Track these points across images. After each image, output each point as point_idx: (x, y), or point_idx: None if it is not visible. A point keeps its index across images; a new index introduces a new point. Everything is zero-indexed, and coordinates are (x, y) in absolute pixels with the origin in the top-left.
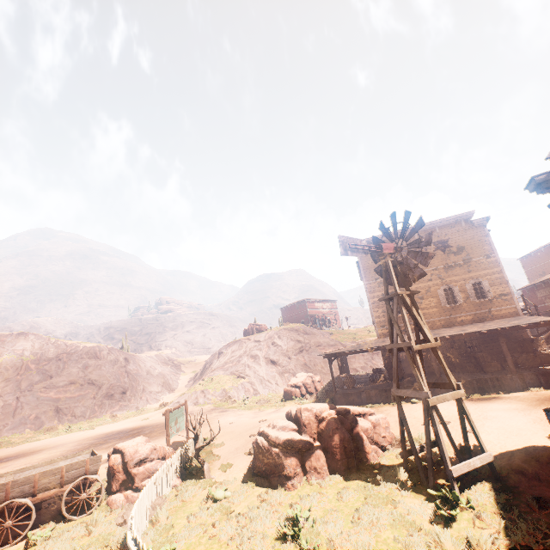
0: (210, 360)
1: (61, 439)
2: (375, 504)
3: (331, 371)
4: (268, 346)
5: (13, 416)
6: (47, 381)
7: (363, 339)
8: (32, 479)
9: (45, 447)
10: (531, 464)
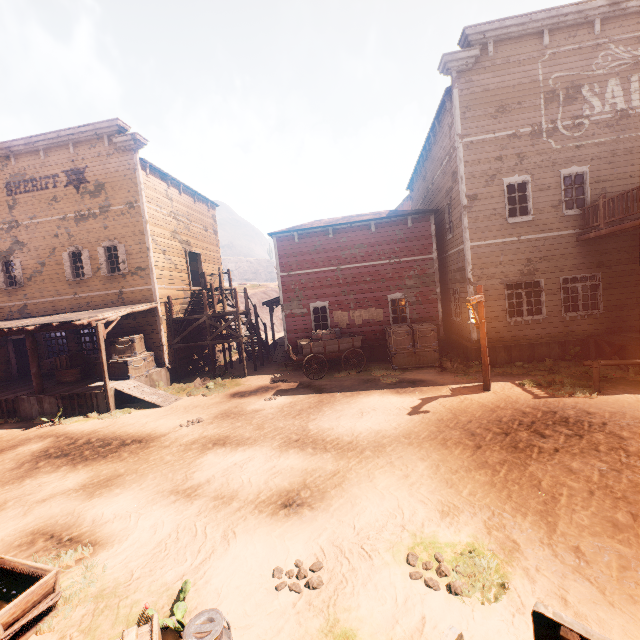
0: None
1: None
2: None
3: None
4: None
5: None
6: None
7: None
8: None
9: None
10: None
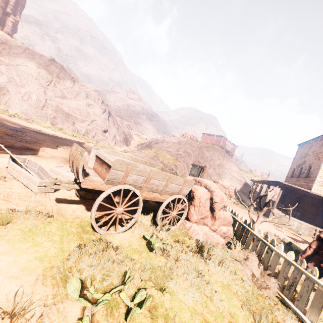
0: (156, 140)
1: (71, 138)
2: None
3: (279, 196)
4: (199, 152)
5: (41, 109)
6: (64, 100)
7: (253, 178)
8: (147, 173)
9: (64, 138)
10: None
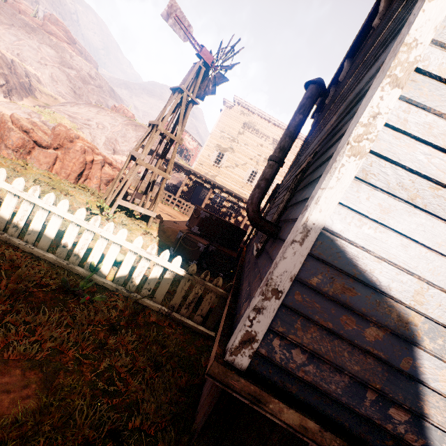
0: (65, 103)
1: None
2: (52, 186)
3: None
4: (122, 128)
5: None
6: None
7: None
8: None
9: None
10: (174, 233)
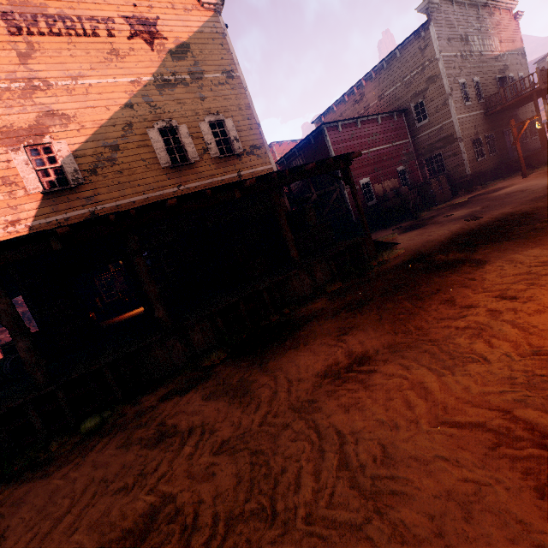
0: None
1: None
2: None
3: None
4: None
5: None
6: None
7: None
8: None
9: None
10: None
